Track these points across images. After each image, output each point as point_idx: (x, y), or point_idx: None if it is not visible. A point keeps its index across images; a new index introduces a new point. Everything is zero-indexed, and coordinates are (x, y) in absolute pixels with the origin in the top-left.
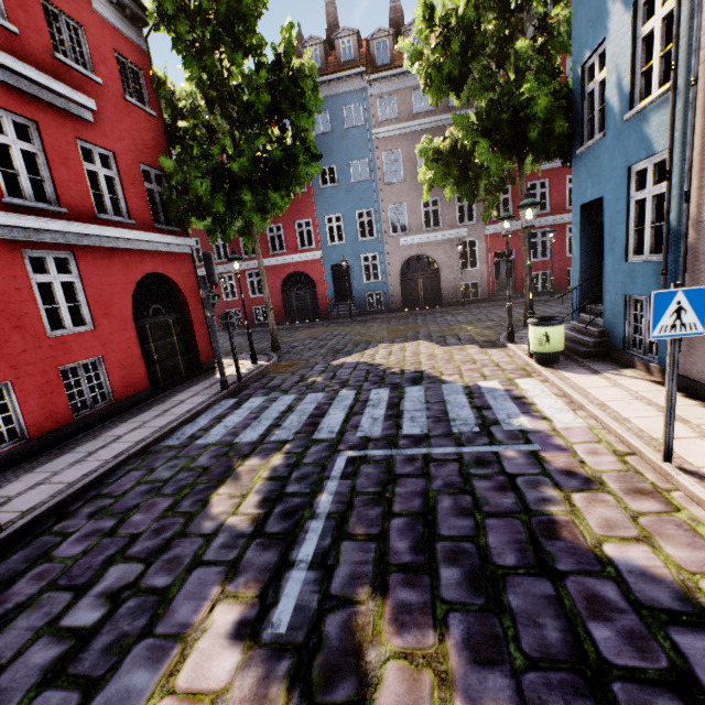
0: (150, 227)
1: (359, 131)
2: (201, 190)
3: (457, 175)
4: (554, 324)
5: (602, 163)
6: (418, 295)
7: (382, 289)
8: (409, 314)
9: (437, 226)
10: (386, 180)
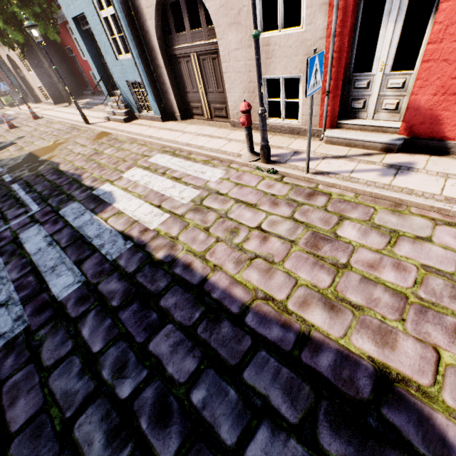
0: None
1: None
2: None
3: None
4: (6, 96)
5: None
6: None
7: None
8: None
9: None
10: None
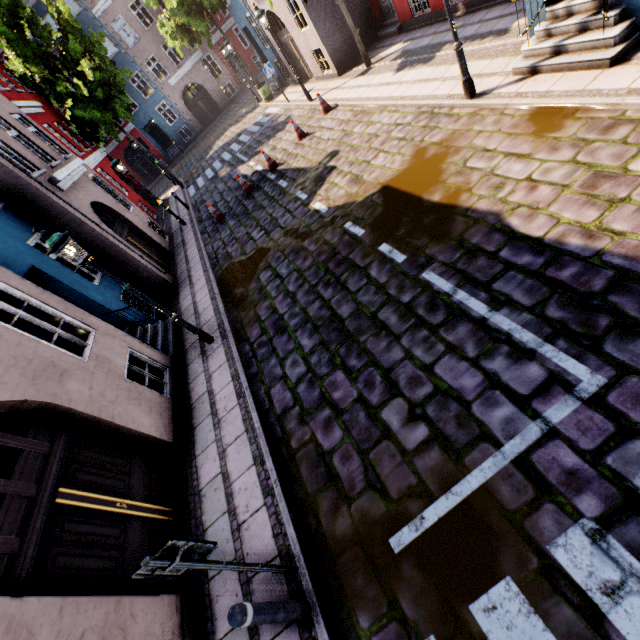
0: (92, 149)
1: (83, 17)
2: (99, 116)
3: (188, 36)
4: (263, 85)
5: (237, 13)
6: (205, 114)
7: (184, 123)
8: (211, 127)
9: (177, 56)
10: (129, 45)
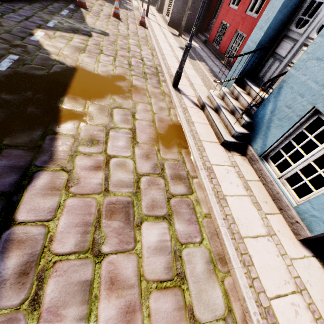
0: None
1: None
2: None
3: None
4: None
5: None
6: None
7: None
8: None
9: None
10: None
